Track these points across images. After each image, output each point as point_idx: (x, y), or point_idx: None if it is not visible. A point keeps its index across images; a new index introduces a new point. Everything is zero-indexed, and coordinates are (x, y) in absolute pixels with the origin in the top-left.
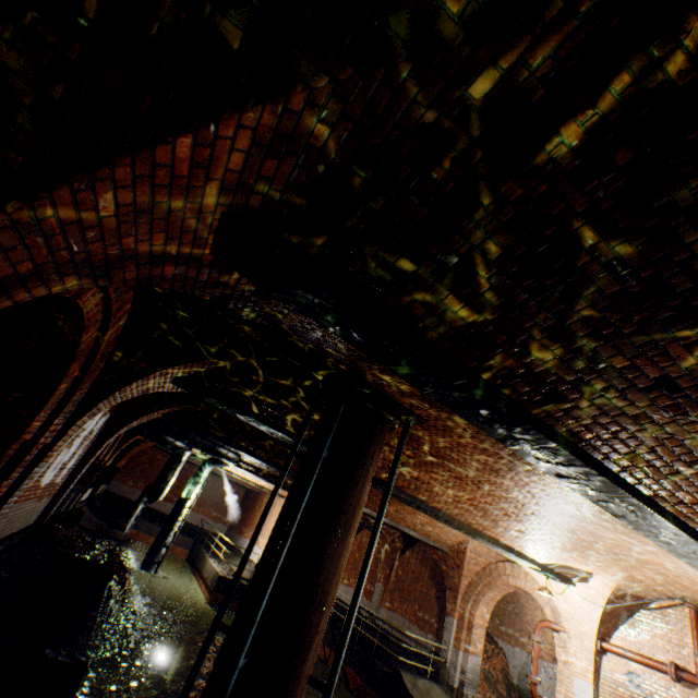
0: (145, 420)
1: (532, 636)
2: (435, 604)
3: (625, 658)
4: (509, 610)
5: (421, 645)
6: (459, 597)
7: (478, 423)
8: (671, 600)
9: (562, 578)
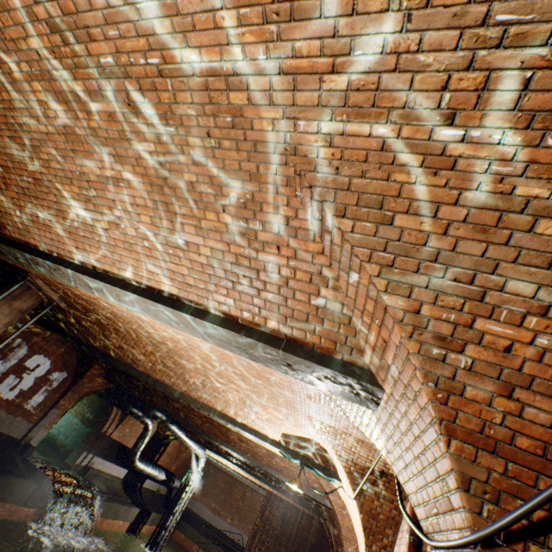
0: (98, 384)
1: None
2: None
3: None
4: None
5: None
6: None
7: None
8: None
9: (315, 466)
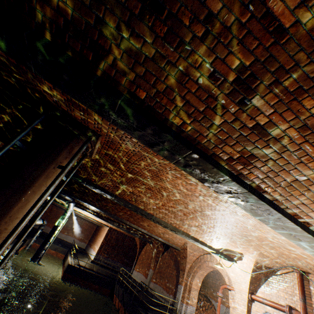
0: None
1: (217, 293)
2: (175, 279)
3: (264, 304)
4: (217, 284)
5: (167, 301)
6: (185, 274)
7: (78, 98)
8: (287, 269)
9: (228, 258)
